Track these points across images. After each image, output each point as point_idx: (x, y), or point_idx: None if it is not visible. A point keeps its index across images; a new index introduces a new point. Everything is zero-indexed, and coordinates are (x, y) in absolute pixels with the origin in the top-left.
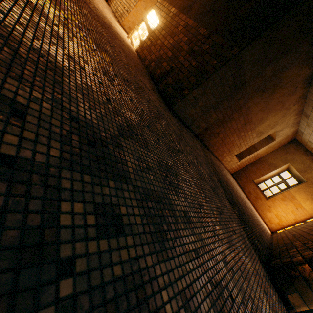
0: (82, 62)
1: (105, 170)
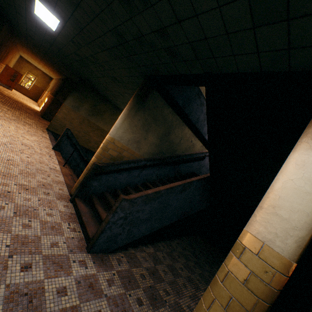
0: None
1: None
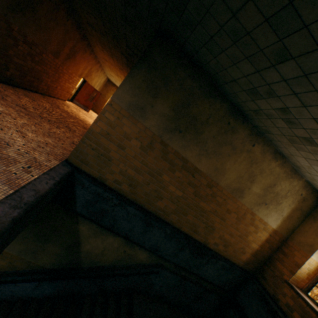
0: (24, 102)
1: (2, 100)
